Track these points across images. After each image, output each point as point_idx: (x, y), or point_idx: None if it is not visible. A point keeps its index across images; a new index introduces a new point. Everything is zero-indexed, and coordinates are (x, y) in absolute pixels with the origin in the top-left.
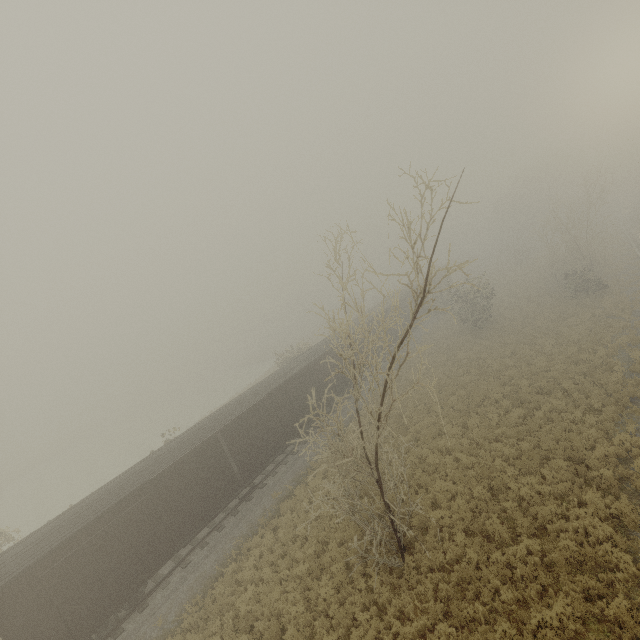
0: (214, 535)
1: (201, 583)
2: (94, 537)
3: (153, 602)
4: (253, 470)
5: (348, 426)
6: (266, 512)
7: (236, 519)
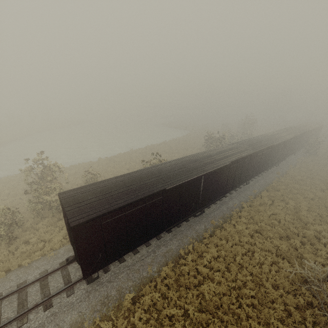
0: (174, 227)
1: (171, 256)
2: (132, 210)
3: (141, 252)
4: (206, 203)
5: (254, 199)
6: (207, 230)
7: (187, 224)
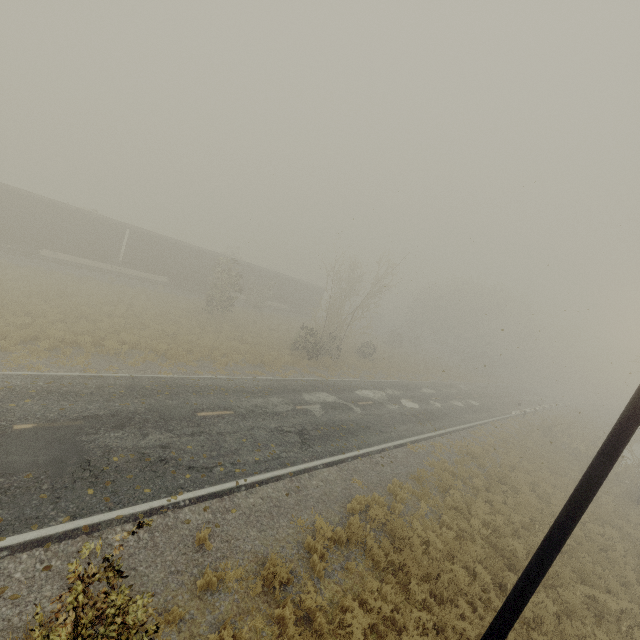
0: None
1: None
2: None
3: None
4: None
5: None
6: None
7: None
